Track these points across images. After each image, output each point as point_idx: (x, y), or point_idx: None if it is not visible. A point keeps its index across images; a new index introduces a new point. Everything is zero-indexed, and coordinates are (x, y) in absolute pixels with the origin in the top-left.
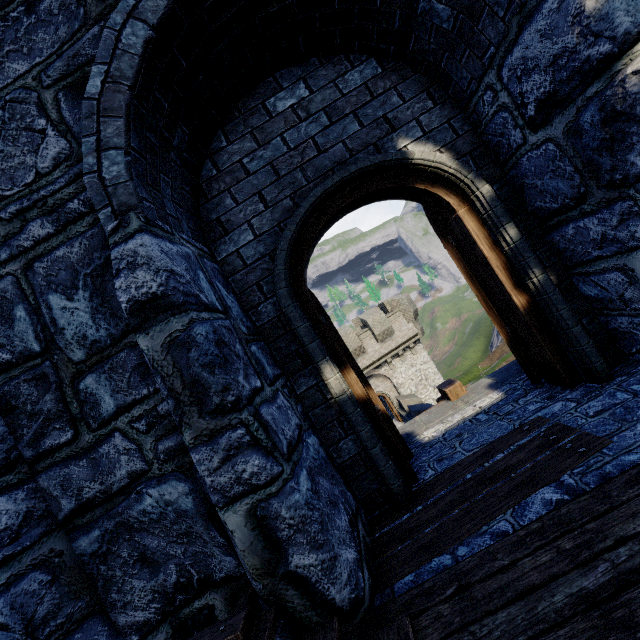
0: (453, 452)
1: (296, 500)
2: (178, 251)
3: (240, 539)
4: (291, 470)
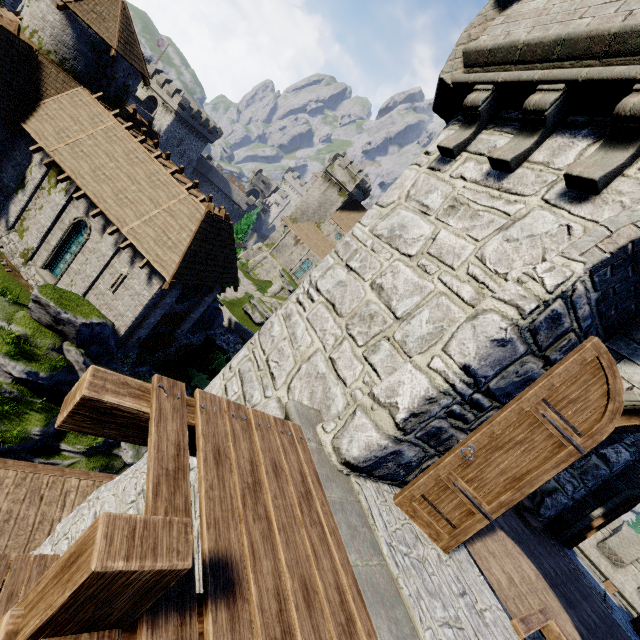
0: (580, 566)
1: (562, 499)
2: (628, 459)
3: (548, 485)
4: (569, 498)
